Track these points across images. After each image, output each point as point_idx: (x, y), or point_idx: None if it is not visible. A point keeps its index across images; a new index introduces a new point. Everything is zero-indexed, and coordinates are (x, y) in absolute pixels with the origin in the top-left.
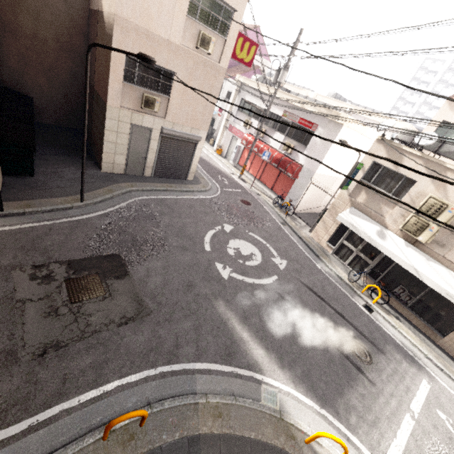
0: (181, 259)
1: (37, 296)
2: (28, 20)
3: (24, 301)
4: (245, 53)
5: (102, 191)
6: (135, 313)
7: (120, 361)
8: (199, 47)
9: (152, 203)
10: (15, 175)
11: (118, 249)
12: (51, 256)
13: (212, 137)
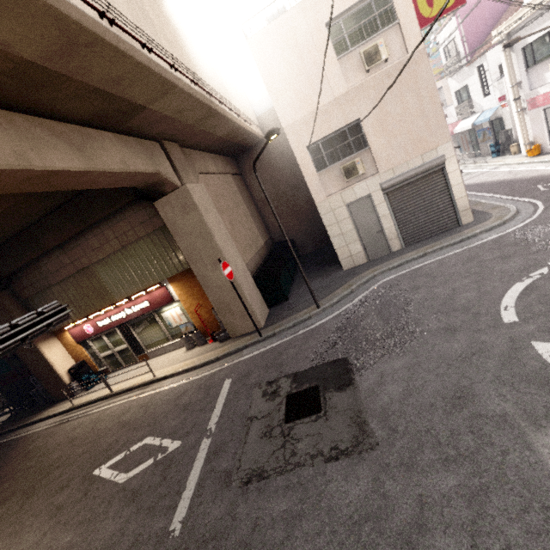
0: (444, 349)
1: (262, 413)
2: (270, 189)
3: (252, 419)
4: (439, 0)
5: (341, 289)
6: (351, 444)
7: (318, 522)
8: (369, 68)
9: (400, 280)
10: (277, 304)
11: (347, 351)
12: (283, 370)
13: (512, 143)
